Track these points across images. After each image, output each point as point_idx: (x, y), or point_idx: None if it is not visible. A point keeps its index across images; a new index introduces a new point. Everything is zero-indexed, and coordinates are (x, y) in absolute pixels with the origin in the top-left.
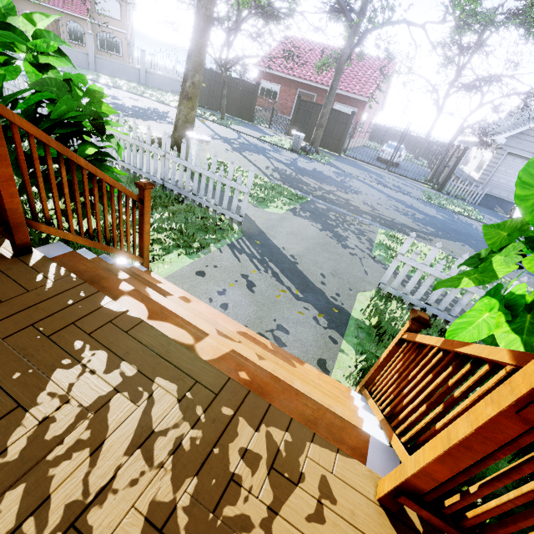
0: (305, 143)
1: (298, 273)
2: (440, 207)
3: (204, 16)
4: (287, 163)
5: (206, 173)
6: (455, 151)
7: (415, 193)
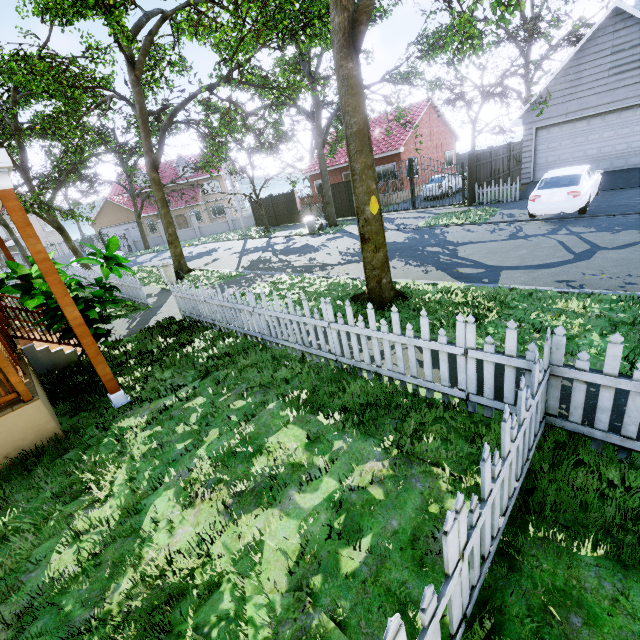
0: (321, 223)
1: (148, 319)
2: (432, 227)
3: (159, 200)
4: (279, 249)
5: (131, 285)
6: (489, 154)
7: (417, 223)
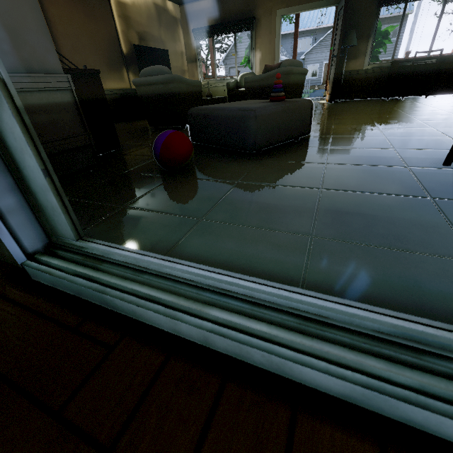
0: None
1: None
2: None
3: None
4: None
5: None
6: None
7: None
